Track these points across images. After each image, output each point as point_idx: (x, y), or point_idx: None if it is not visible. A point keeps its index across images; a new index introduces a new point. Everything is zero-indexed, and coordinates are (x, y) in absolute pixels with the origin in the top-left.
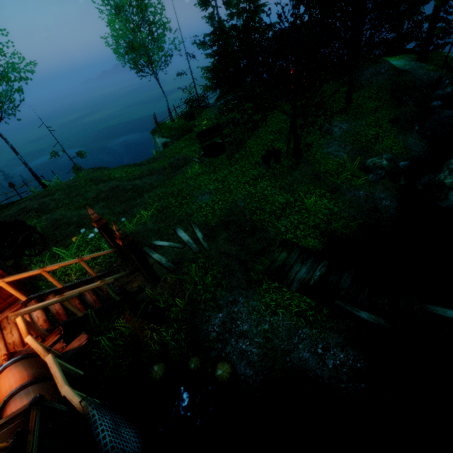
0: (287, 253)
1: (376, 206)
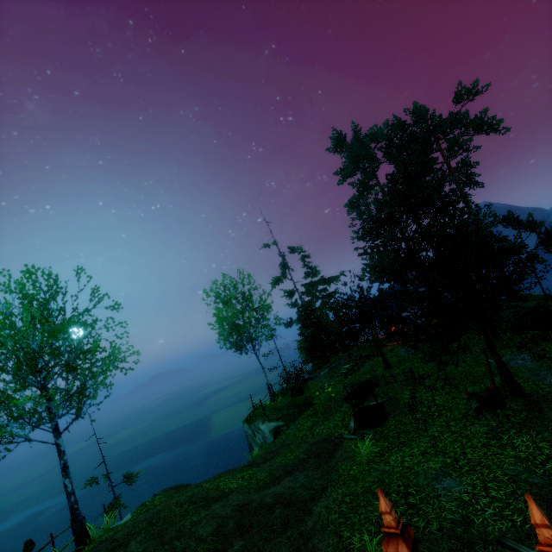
0: None
1: None
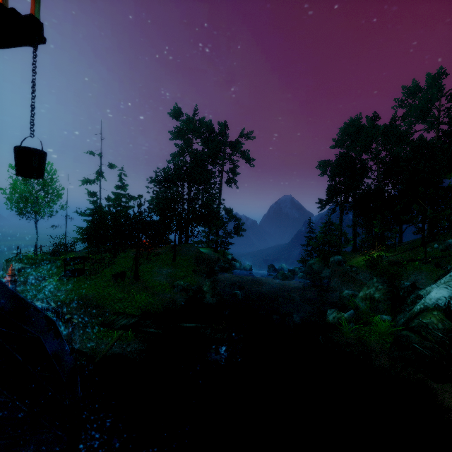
0: (117, 316)
1: (174, 300)
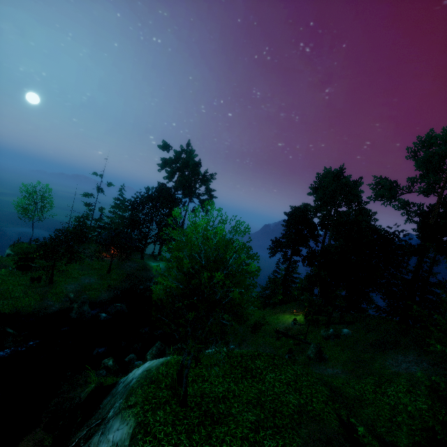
0: None
1: (48, 308)
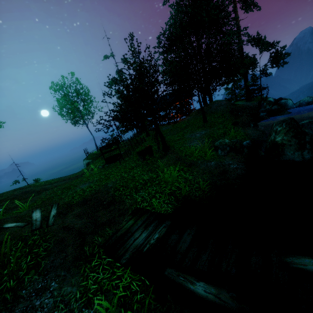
0: (134, 220)
1: (225, 169)
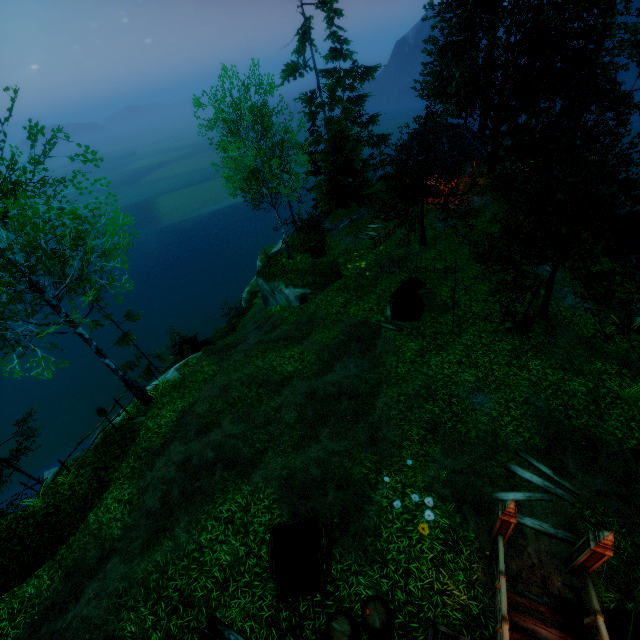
0: None
1: None
